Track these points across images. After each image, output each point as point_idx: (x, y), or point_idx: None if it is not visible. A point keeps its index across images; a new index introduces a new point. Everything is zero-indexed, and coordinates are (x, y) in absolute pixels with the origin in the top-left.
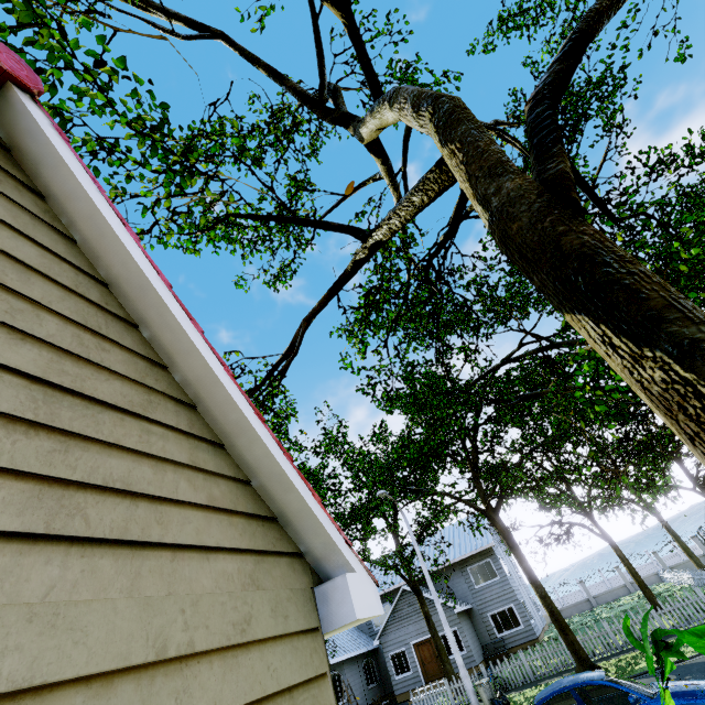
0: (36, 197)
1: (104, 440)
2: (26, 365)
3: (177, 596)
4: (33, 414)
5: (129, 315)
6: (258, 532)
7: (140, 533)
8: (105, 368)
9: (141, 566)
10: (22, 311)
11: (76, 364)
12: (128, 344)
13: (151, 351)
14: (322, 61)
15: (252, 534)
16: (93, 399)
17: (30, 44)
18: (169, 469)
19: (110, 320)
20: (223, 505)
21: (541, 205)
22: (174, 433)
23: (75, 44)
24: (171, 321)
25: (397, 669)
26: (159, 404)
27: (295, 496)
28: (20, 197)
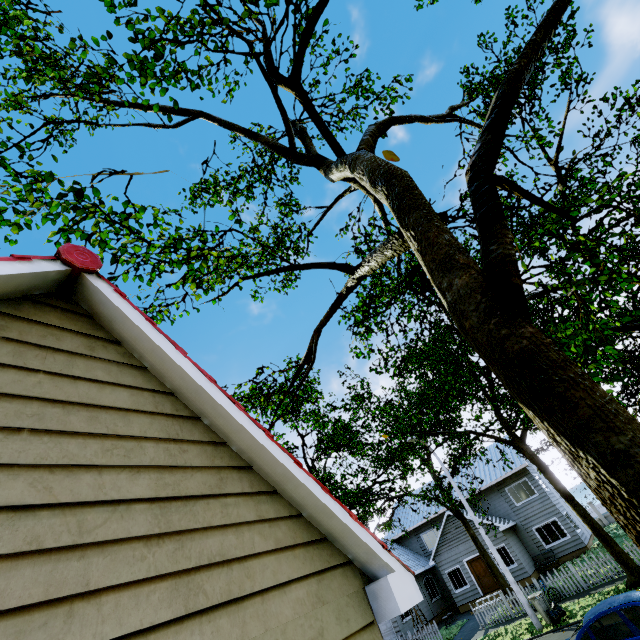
0: (116, 345)
1: (201, 527)
2: (145, 491)
3: (271, 630)
4: (158, 528)
5: (192, 411)
6: (315, 555)
7: (238, 590)
8: (188, 466)
9: (244, 615)
10: (132, 449)
11: (171, 473)
12: (197, 437)
13: (213, 435)
14: (286, 118)
15: (311, 559)
16: (187, 496)
17: (82, 220)
18: (245, 530)
19: (182, 422)
20: (286, 543)
21: (485, 306)
22: (242, 497)
23: (110, 208)
24: (222, 411)
25: (454, 584)
26: (227, 478)
27: (337, 521)
28: (107, 353)
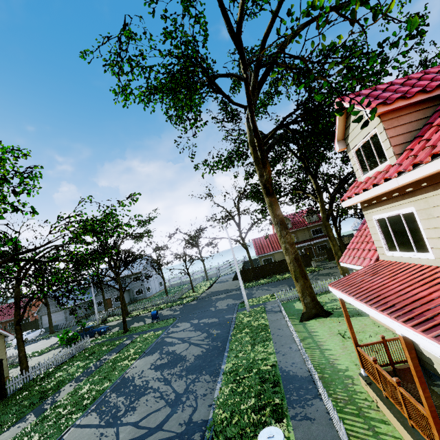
0: None
1: None
2: None
3: None
4: None
5: None
6: None
7: None
8: None
9: None
10: None
11: None
12: None
13: None
14: None
15: None
16: None
17: None
18: None
19: None
20: None
21: (16, 323)
22: None
23: None
24: None
25: (98, 305)
26: None
27: (2, 332)
28: None
